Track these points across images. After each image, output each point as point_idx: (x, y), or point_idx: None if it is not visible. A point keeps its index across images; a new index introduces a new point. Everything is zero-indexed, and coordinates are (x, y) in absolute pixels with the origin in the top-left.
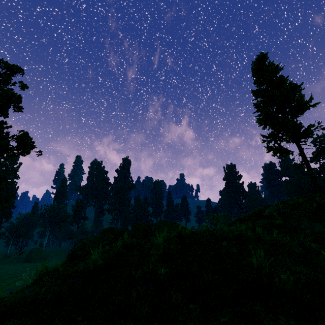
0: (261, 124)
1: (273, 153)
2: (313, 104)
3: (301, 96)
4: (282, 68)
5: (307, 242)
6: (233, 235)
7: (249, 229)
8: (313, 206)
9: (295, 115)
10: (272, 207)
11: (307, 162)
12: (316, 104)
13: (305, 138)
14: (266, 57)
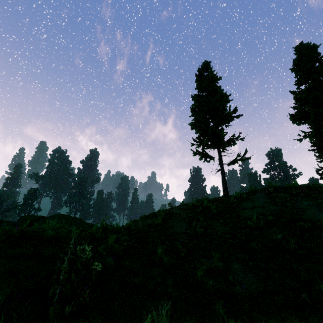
0: (193, 128)
1: (200, 157)
2: (236, 116)
3: (225, 106)
4: (220, 78)
5: (110, 242)
6: (32, 231)
7: (127, 227)
8: (199, 208)
9: (221, 123)
10: (177, 208)
11: (222, 168)
12: (239, 116)
13: (222, 145)
14: (209, 65)
